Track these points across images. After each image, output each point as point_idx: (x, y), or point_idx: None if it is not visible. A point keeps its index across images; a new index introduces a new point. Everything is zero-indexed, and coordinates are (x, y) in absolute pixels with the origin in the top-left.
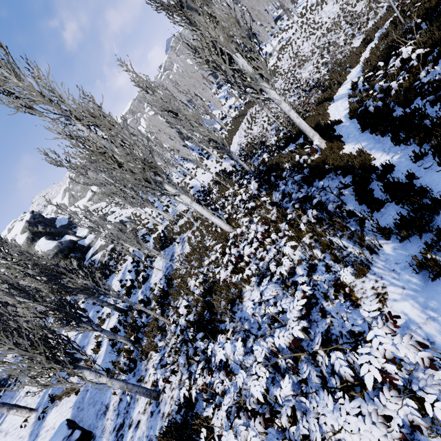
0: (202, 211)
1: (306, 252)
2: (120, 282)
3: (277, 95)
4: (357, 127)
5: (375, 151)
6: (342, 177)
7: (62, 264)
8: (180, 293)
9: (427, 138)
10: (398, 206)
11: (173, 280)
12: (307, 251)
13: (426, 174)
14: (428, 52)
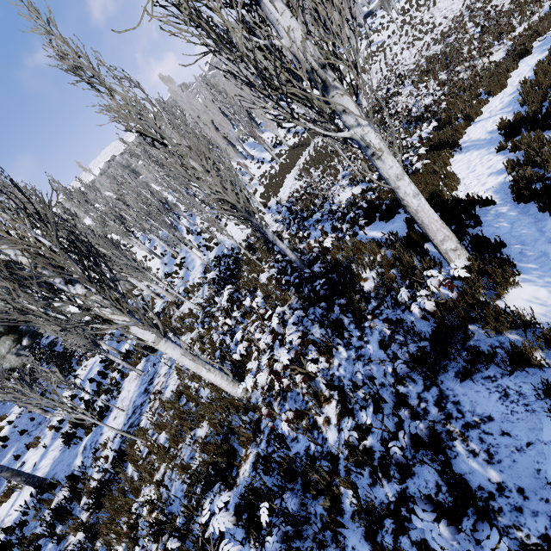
0: (180, 358)
1: None
2: (72, 398)
3: (374, 134)
4: (547, 230)
5: None
6: (550, 416)
7: (3, 341)
8: (122, 514)
9: None
10: None
11: (120, 471)
12: None
13: None
14: None
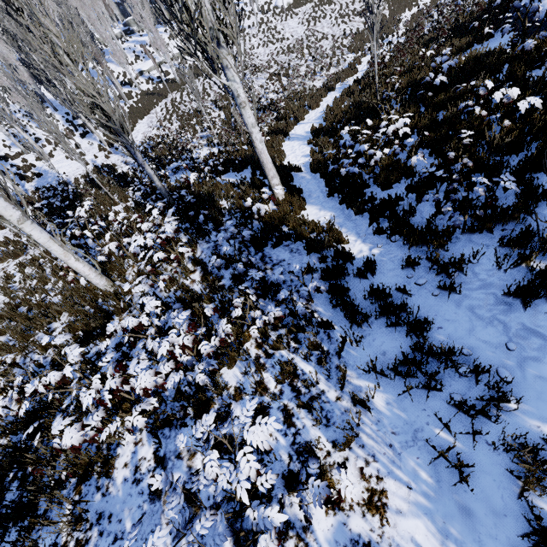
0: (48, 242)
1: (255, 380)
2: None
3: (243, 90)
4: (321, 186)
5: (348, 231)
6: (306, 253)
7: None
8: None
9: (419, 244)
10: (387, 329)
11: None
12: (253, 373)
13: (419, 293)
14: (406, 135)
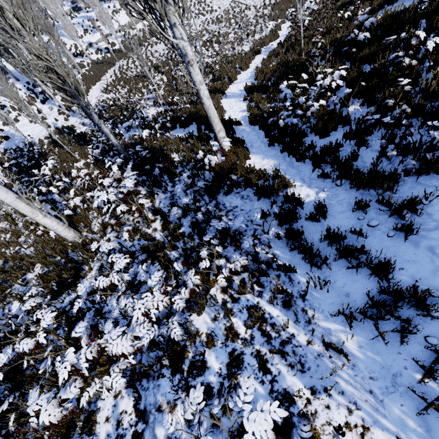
0: (14, 202)
1: (227, 328)
2: None
3: (190, 48)
4: (261, 137)
5: (292, 176)
6: (257, 199)
7: None
8: None
9: (367, 187)
10: (347, 271)
11: None
12: (222, 319)
13: (373, 234)
14: (336, 87)
